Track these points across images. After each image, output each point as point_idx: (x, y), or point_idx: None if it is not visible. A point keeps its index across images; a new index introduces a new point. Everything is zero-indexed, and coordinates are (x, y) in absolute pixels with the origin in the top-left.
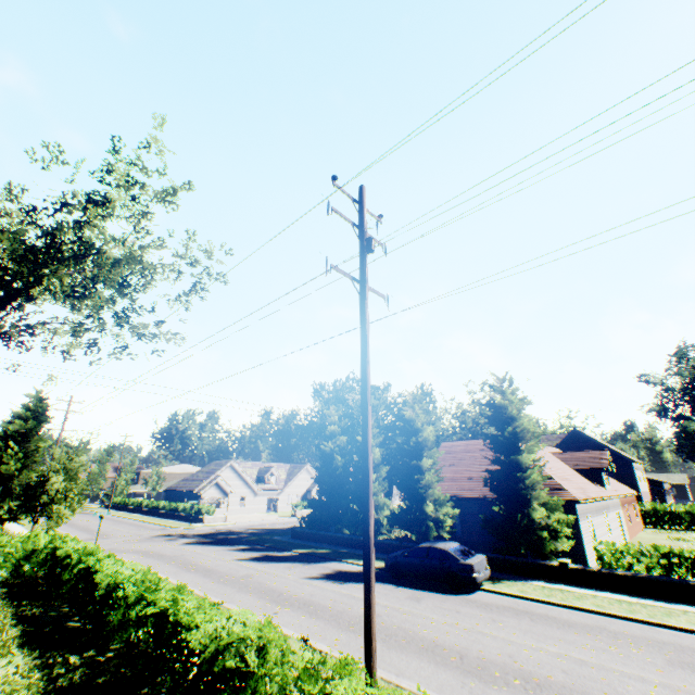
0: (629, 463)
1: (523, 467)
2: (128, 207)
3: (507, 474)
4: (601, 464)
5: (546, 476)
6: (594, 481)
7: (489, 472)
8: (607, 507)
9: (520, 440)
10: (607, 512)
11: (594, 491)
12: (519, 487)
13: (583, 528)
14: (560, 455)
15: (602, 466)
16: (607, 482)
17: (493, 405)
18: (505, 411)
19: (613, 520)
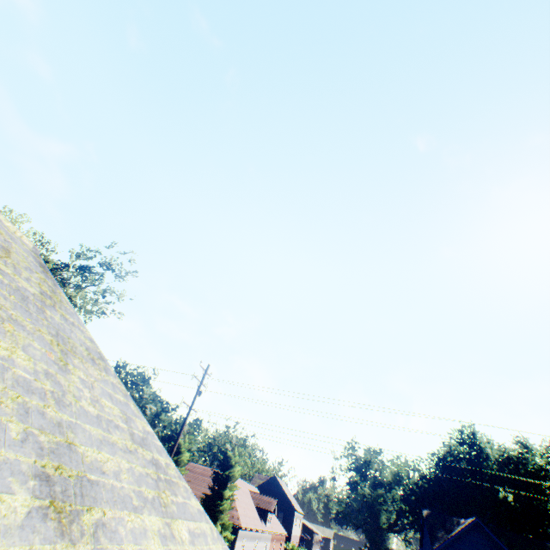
0: (294, 511)
1: (224, 497)
2: (97, 273)
3: (214, 499)
4: (270, 507)
5: (233, 506)
6: (263, 518)
7: (206, 495)
8: (260, 537)
9: (230, 480)
10: (259, 540)
11: (257, 524)
12: (216, 509)
13: (238, 545)
14: (254, 494)
15: (270, 508)
16: (270, 521)
17: (226, 454)
18: (230, 459)
19: (260, 547)
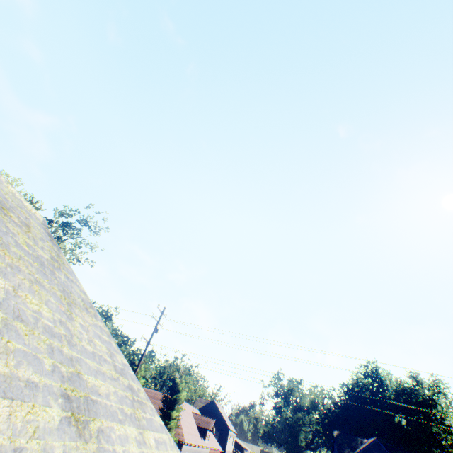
0: (228, 430)
1: (172, 417)
2: (76, 228)
3: (163, 418)
4: (209, 426)
5: (179, 425)
6: (202, 435)
7: None
8: (200, 452)
9: (177, 403)
10: None
11: (198, 440)
12: None
13: None
14: (196, 415)
15: (209, 427)
16: (208, 438)
17: (175, 381)
18: (178, 385)
19: None
